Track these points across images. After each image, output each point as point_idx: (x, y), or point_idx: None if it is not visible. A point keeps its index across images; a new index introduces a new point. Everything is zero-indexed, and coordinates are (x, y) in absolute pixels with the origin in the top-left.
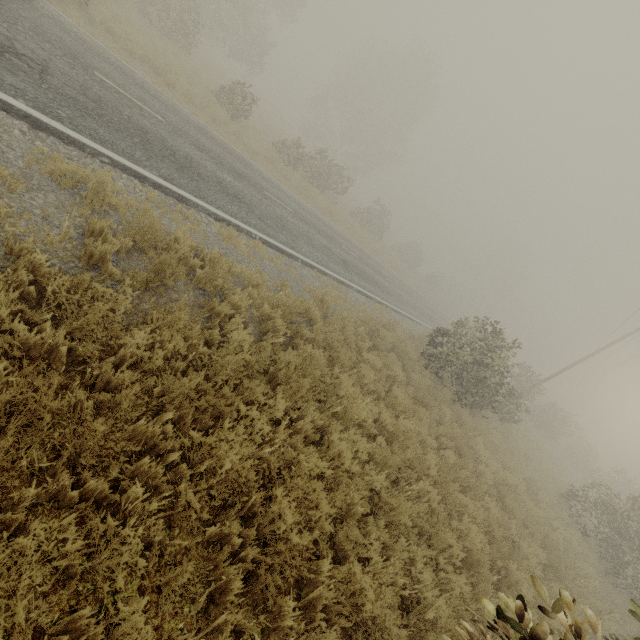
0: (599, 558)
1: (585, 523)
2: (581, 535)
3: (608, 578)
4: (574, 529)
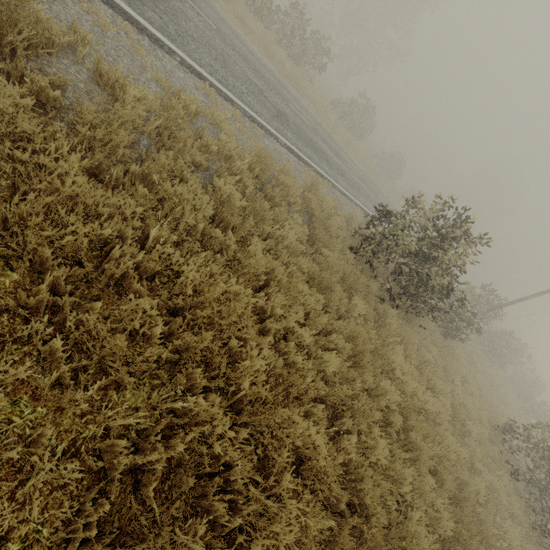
0: (525, 505)
1: (517, 462)
2: (509, 476)
3: (532, 535)
4: (502, 469)
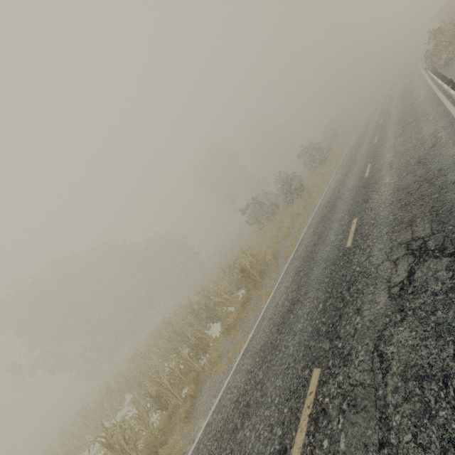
0: None
1: None
2: None
3: None
4: None
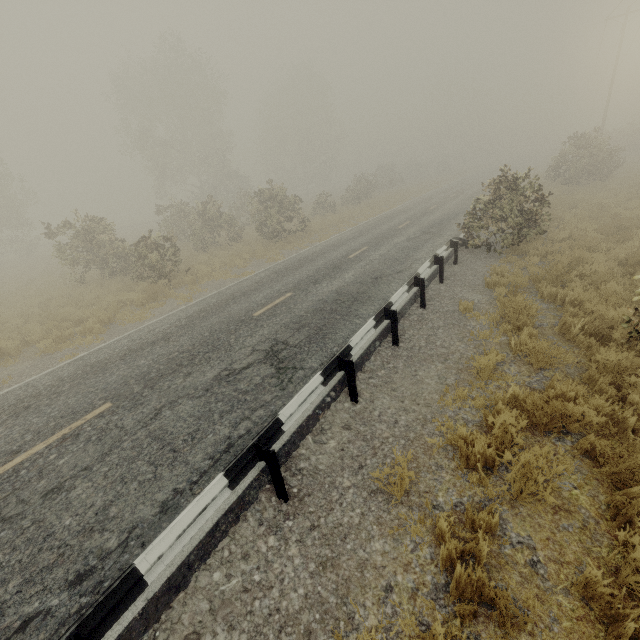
0: None
1: None
2: None
3: None
4: None
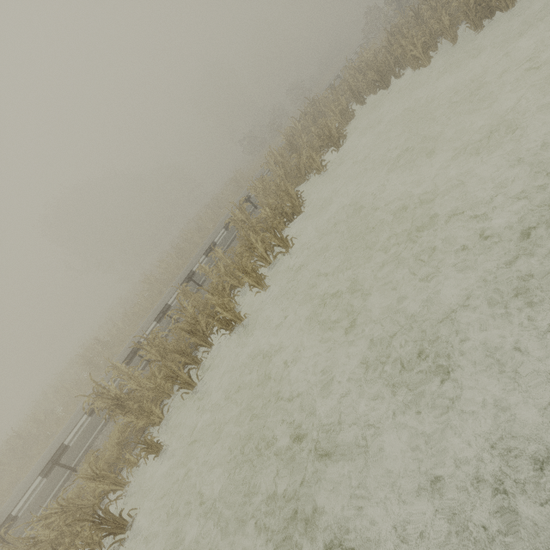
0: None
1: None
2: None
3: None
4: None
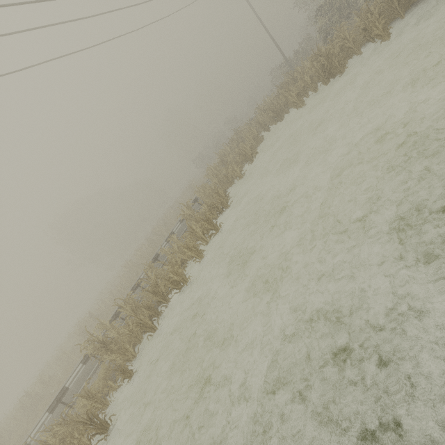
0: None
1: None
2: None
3: None
4: None
